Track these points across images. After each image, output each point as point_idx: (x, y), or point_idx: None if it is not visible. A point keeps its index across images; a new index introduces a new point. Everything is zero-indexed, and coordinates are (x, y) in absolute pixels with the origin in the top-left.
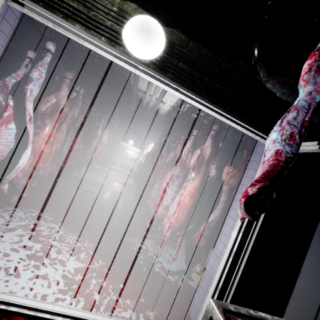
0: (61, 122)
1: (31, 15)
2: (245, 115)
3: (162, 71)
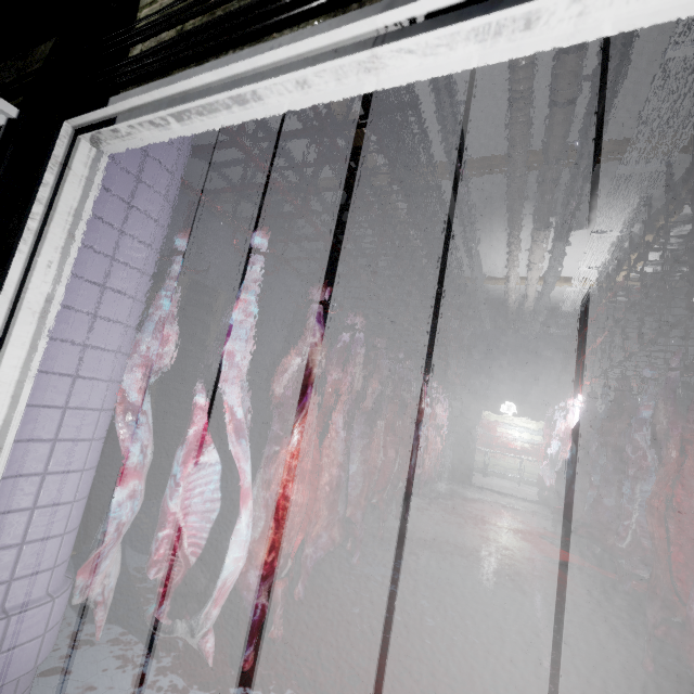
0: (330, 408)
1: (140, 140)
2: None
3: None
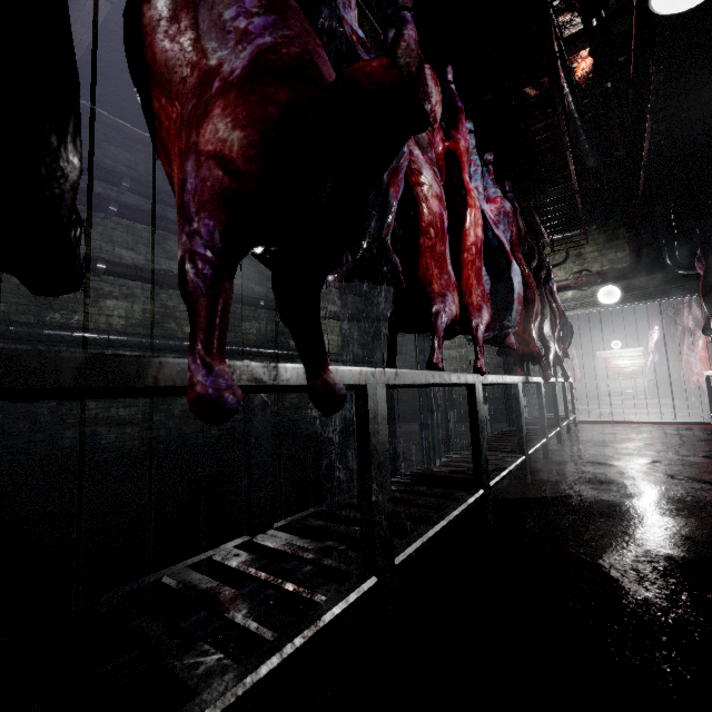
0: None
1: None
2: (691, 290)
3: (626, 301)
